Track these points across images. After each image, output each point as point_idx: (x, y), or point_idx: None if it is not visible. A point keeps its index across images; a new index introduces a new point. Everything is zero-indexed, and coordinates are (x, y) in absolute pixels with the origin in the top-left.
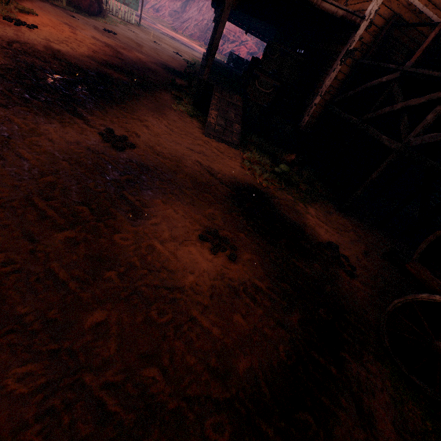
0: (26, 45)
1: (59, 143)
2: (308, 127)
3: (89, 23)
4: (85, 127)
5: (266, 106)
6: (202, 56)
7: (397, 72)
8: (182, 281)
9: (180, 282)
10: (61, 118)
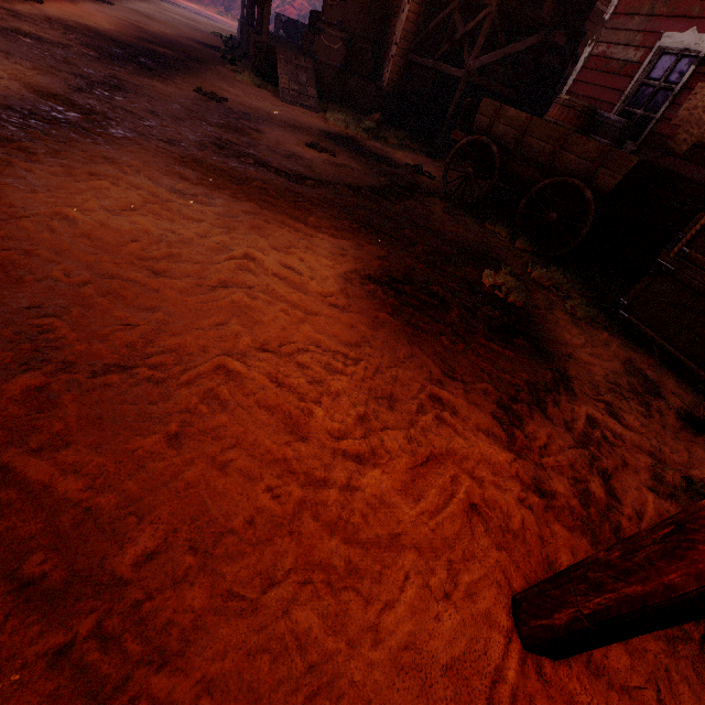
0: (61, 23)
1: (174, 94)
2: (391, 86)
3: None
4: (180, 87)
5: (339, 66)
6: (241, 22)
7: (456, 1)
8: (304, 157)
9: (303, 157)
10: (158, 80)
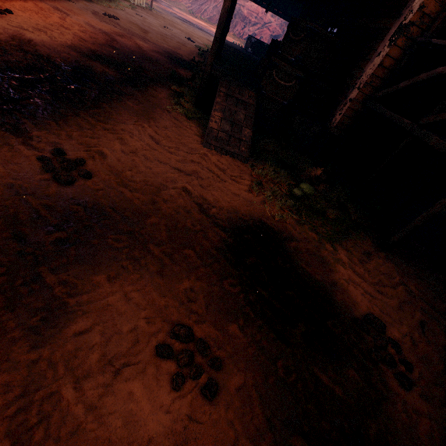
0: None
1: None
2: (339, 128)
3: (88, 7)
4: (21, 150)
5: (286, 103)
6: None
7: None
8: None
9: None
10: None
